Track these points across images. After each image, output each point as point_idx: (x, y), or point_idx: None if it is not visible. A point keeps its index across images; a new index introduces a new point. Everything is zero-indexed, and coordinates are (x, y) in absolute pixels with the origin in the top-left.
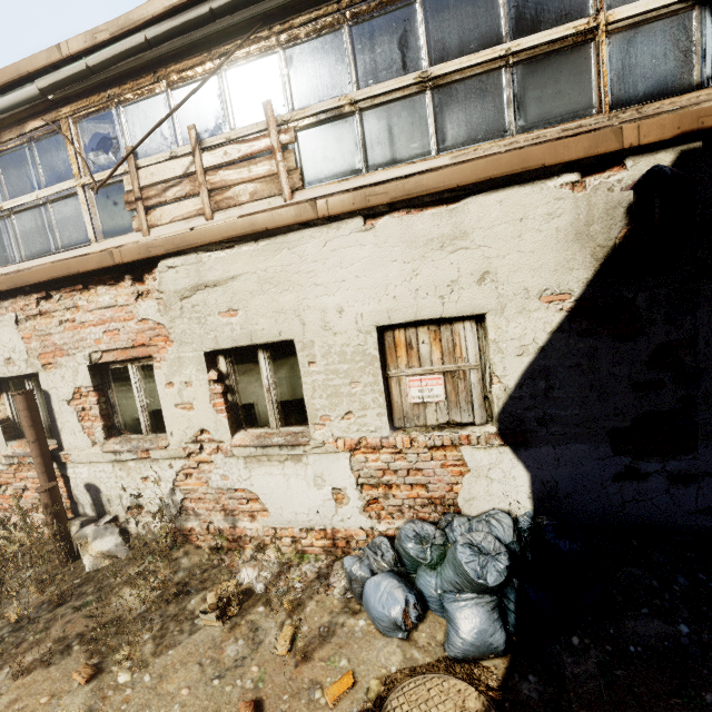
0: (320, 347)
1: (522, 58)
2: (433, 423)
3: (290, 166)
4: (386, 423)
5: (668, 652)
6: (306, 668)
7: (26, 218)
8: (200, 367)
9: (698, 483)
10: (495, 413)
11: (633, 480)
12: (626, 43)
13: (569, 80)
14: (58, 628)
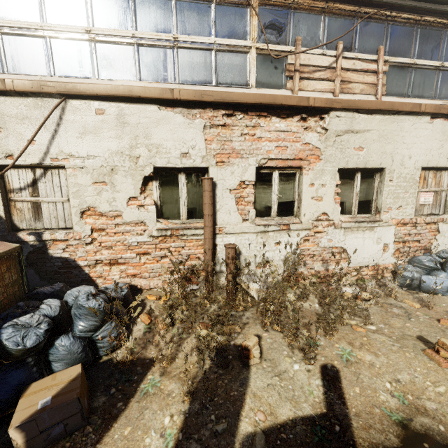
0: (397, 173)
1: None
2: (425, 213)
3: (383, 83)
4: (413, 212)
5: None
6: (434, 309)
7: (196, 53)
8: (333, 176)
9: None
10: None
11: None
12: None
13: None
14: (303, 319)
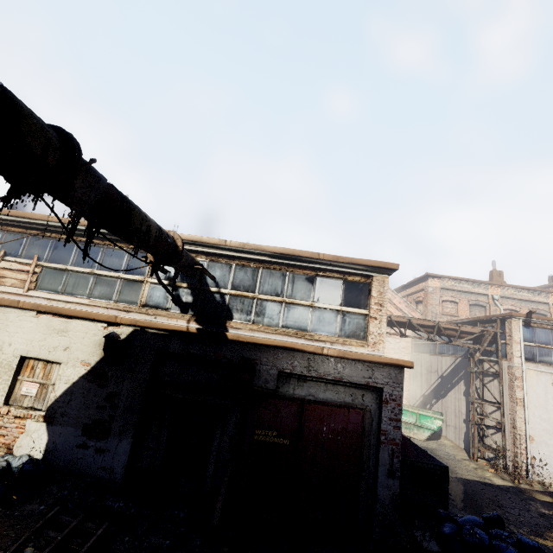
0: None
1: (123, 279)
2: (26, 405)
3: (33, 280)
4: (3, 400)
5: (27, 514)
6: None
7: None
8: None
9: (104, 454)
10: (48, 406)
11: (84, 448)
12: (151, 289)
13: (133, 292)
14: None
